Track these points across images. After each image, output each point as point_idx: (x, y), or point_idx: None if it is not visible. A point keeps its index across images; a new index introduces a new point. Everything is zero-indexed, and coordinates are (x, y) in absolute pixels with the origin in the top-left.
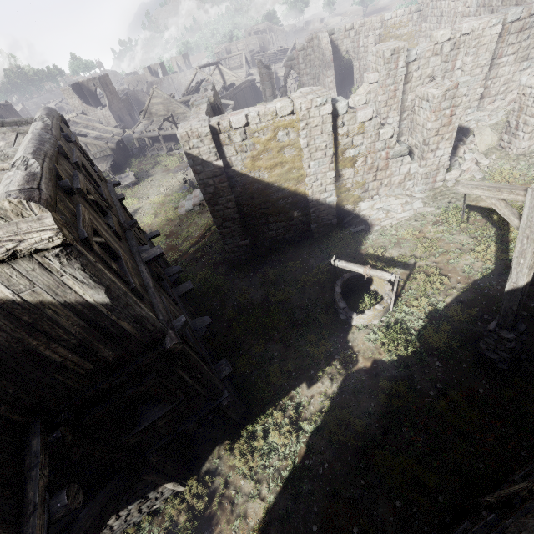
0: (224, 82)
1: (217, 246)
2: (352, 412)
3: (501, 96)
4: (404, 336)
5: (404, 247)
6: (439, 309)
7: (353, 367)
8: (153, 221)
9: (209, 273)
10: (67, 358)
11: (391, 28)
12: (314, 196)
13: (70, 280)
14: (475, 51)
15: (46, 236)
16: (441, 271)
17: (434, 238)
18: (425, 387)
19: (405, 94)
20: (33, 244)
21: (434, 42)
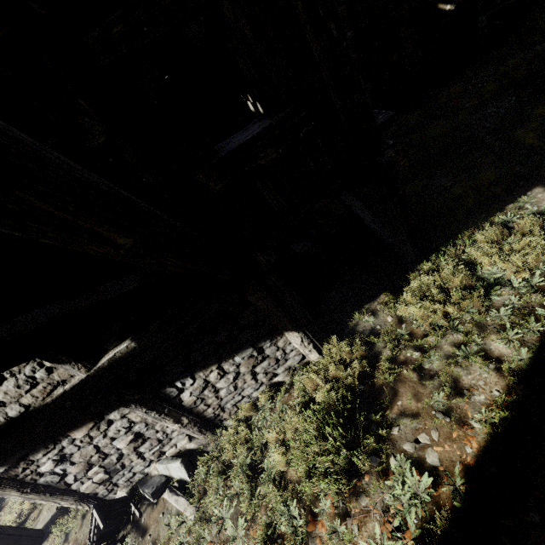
0: None
1: None
2: None
3: None
4: None
5: None
6: None
7: None
8: None
9: None
10: None
11: None
12: None
13: None
14: None
15: None
16: None
17: None
18: None
19: None
20: None
21: None
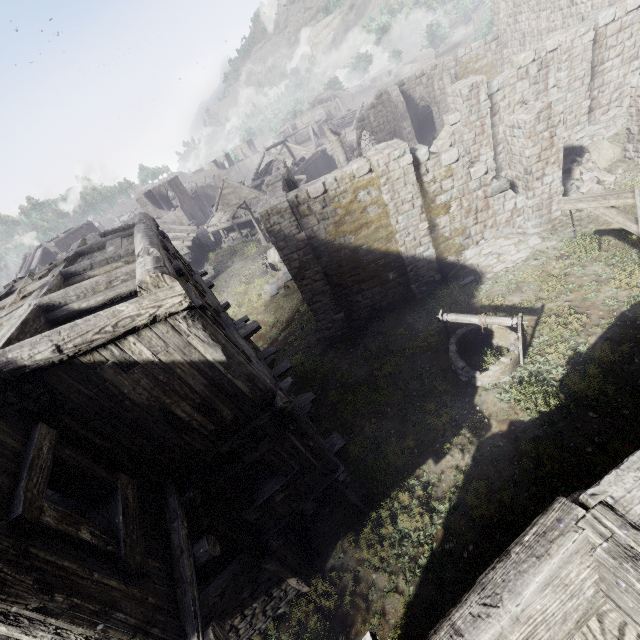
0: (294, 158)
1: (309, 327)
2: (493, 484)
3: (616, 103)
4: (542, 388)
5: (526, 291)
6: (581, 353)
7: (486, 433)
8: (237, 312)
9: (303, 356)
10: (193, 417)
11: (468, 64)
12: (409, 252)
13: (194, 340)
14: (568, 65)
15: (177, 301)
16: (577, 309)
17: (561, 274)
18: (579, 444)
19: (494, 127)
20: (168, 308)
21: (516, 68)
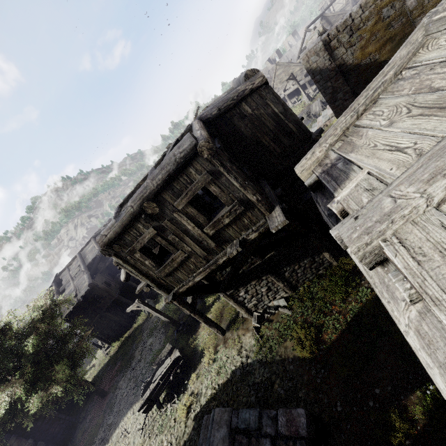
0: (331, 26)
1: None
2: None
3: None
4: None
5: None
6: None
7: None
8: None
9: None
10: (270, 144)
11: None
12: None
13: (269, 101)
14: None
15: (260, 79)
16: None
17: None
18: None
19: None
20: (257, 84)
21: None
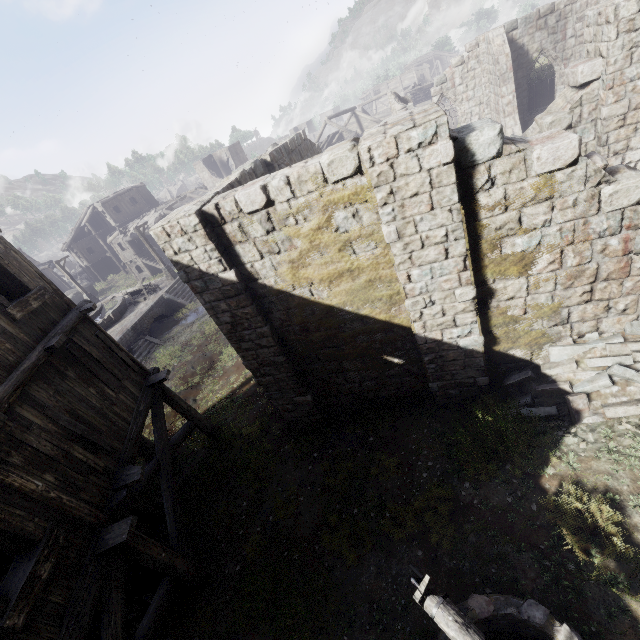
0: (362, 130)
1: None
2: None
3: None
4: None
5: None
6: None
7: None
8: None
9: (258, 431)
10: None
11: None
12: (430, 333)
13: None
14: None
15: None
16: None
17: None
18: None
19: None
20: None
21: None
